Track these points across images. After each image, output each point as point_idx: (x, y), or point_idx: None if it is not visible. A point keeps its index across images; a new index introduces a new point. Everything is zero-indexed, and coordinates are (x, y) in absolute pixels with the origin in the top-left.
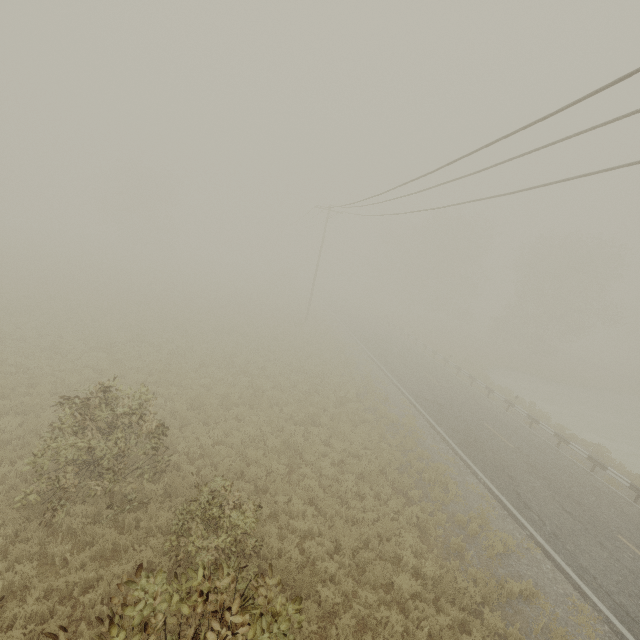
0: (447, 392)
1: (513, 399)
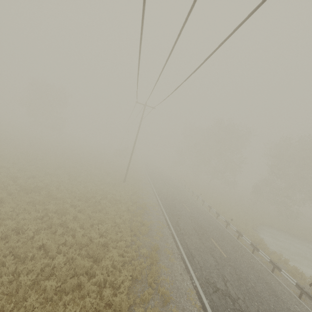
0: (236, 270)
1: (294, 273)
